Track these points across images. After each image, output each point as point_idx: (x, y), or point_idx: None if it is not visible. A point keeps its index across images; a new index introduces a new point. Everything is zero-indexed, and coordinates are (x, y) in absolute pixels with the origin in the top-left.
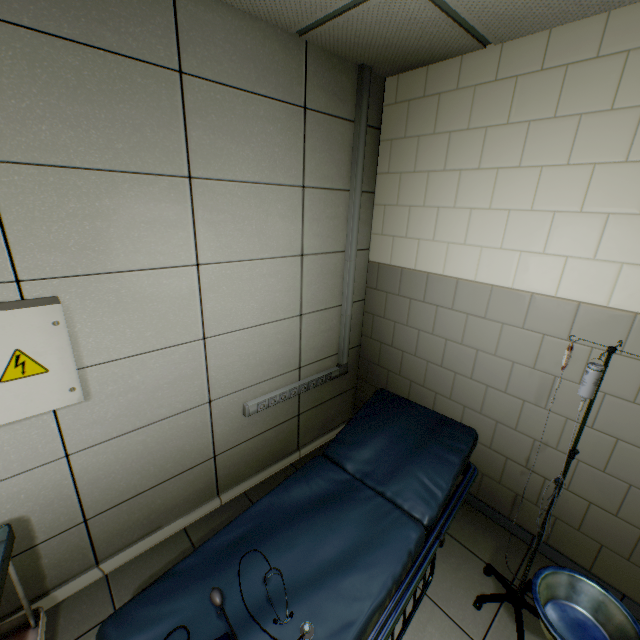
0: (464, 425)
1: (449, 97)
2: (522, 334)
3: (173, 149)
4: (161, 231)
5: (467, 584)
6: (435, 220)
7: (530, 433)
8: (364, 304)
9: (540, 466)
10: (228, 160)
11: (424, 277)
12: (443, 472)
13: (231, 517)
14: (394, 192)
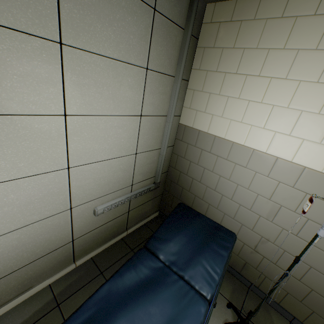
0: (229, 230)
1: (248, 24)
2: (266, 180)
3: (45, 14)
4: (33, 84)
5: (218, 314)
6: (225, 104)
7: (260, 233)
8: (173, 148)
9: (262, 250)
10: (94, 36)
11: (212, 138)
12: (219, 262)
13: (82, 275)
14: (201, 82)
